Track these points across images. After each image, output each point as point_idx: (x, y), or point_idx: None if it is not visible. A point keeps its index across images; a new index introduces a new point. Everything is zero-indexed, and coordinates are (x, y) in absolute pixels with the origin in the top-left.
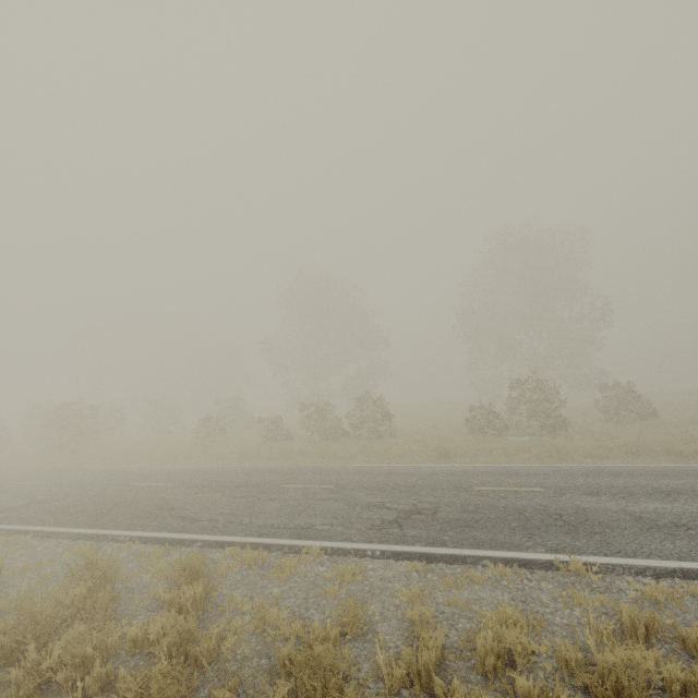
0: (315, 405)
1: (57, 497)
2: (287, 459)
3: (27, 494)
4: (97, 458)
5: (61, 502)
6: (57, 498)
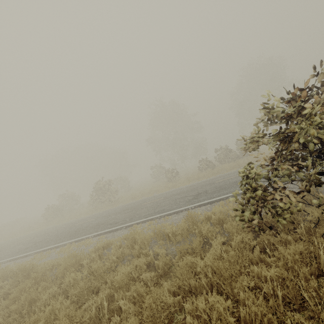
0: (223, 148)
1: (201, 192)
2: (239, 167)
3: (177, 198)
4: (134, 198)
5: (212, 190)
6: (203, 191)
